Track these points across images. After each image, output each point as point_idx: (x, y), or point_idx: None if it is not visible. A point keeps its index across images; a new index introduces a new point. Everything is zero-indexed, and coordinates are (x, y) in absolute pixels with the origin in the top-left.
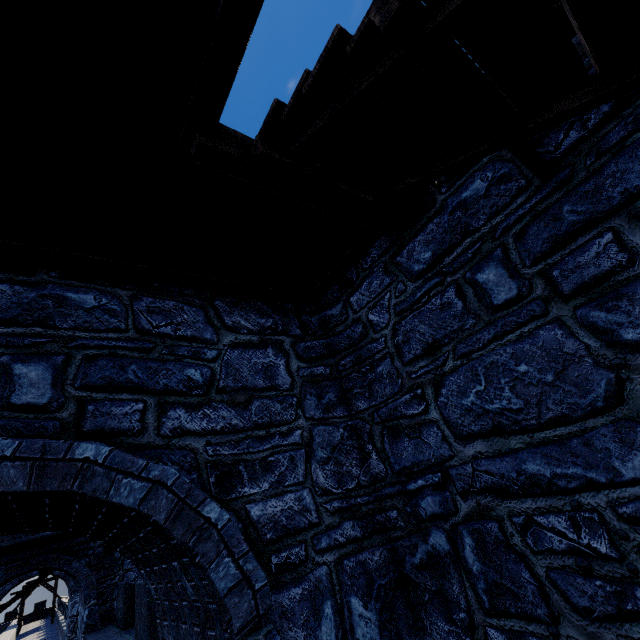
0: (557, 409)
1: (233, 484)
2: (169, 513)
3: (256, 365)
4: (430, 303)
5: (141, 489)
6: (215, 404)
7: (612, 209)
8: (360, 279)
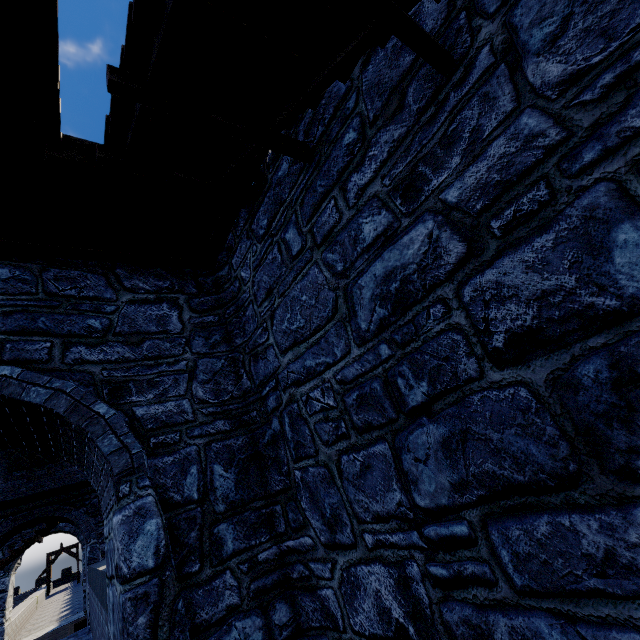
0: (316, 322)
1: (123, 395)
2: (67, 408)
3: (151, 316)
4: (267, 259)
5: (46, 394)
6: (111, 343)
7: (334, 183)
8: (236, 245)
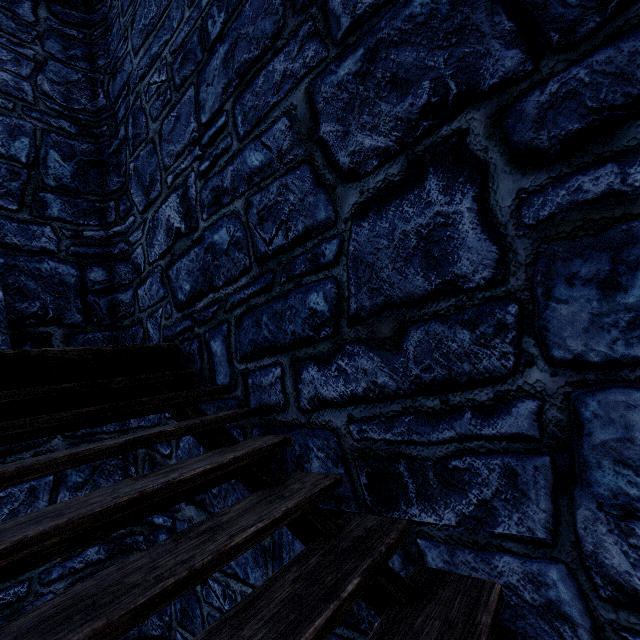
0: (165, 4)
1: None
2: None
3: None
4: None
5: None
6: None
7: None
8: None
